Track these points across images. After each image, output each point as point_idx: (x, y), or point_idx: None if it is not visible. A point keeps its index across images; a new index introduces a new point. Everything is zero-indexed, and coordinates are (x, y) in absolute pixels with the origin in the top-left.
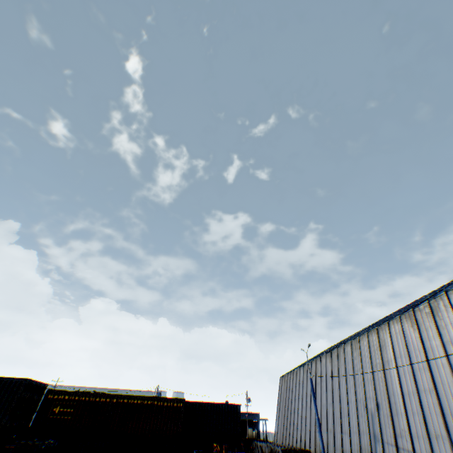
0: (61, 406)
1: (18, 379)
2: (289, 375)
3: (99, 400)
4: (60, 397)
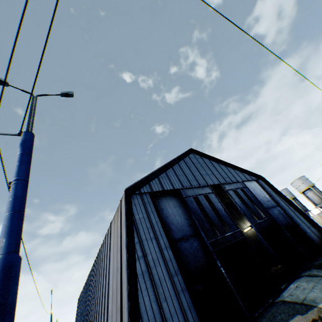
0: None
1: None
2: (79, 296)
3: None
4: None
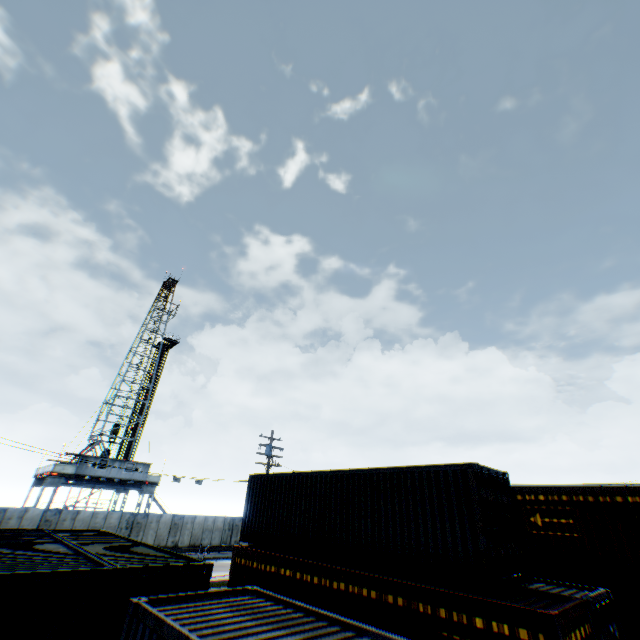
0: (541, 515)
1: (454, 467)
2: None
3: (621, 501)
4: (526, 499)
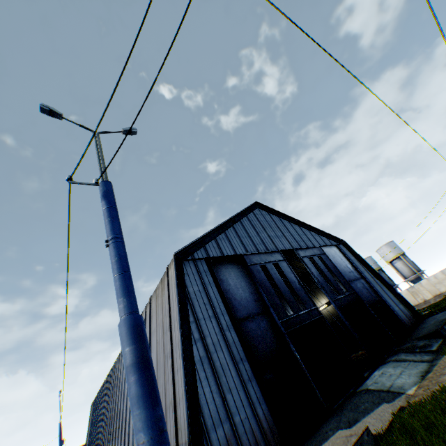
0: None
1: None
2: (94, 401)
3: None
4: None
